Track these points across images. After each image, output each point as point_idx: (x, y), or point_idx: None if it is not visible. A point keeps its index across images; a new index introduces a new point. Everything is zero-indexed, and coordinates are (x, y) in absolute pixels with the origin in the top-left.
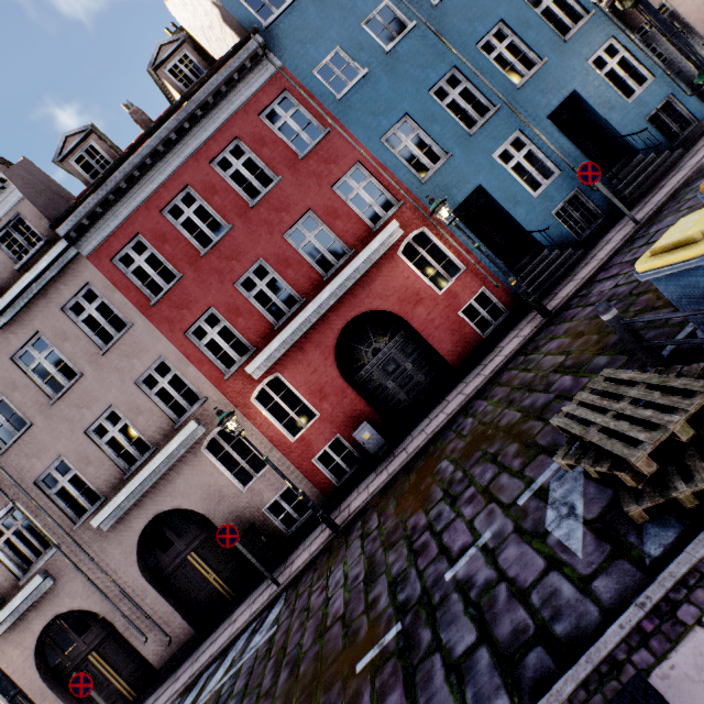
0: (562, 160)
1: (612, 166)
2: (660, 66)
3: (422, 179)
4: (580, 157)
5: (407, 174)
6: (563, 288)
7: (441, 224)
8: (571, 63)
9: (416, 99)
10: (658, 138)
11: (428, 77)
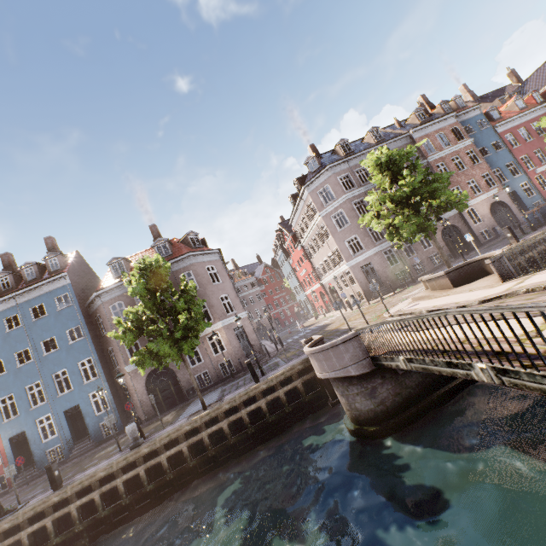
0: (59, 431)
1: (86, 435)
2: (112, 406)
3: (4, 422)
4: (68, 431)
5: (0, 417)
6: (8, 495)
7: (2, 442)
8: (83, 393)
9: (19, 388)
10: (100, 433)
11: (28, 381)
